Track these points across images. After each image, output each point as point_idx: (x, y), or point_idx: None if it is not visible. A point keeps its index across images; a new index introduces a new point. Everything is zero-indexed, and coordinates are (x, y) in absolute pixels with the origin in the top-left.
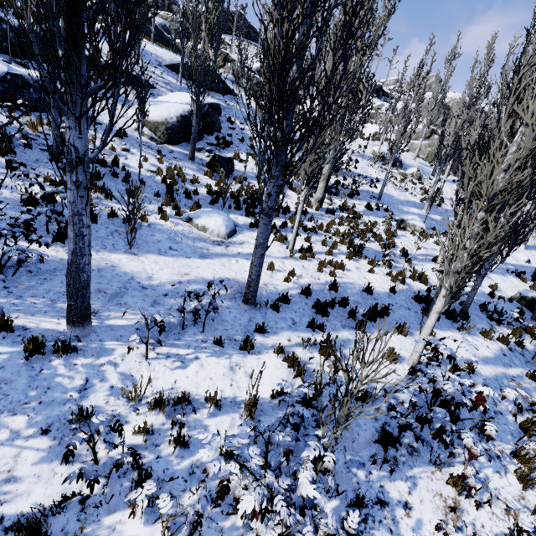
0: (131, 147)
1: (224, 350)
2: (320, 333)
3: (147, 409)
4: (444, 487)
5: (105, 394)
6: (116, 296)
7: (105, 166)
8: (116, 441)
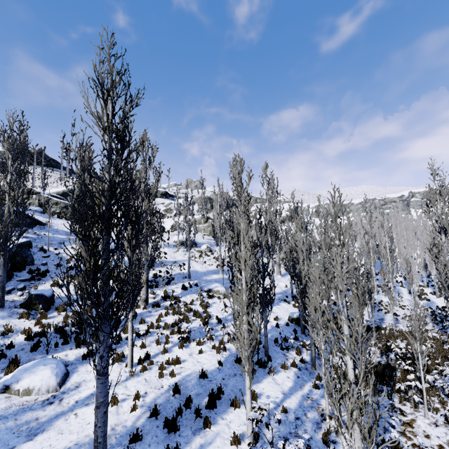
0: None
1: None
2: None
3: None
4: None
5: None
6: None
7: None
8: None
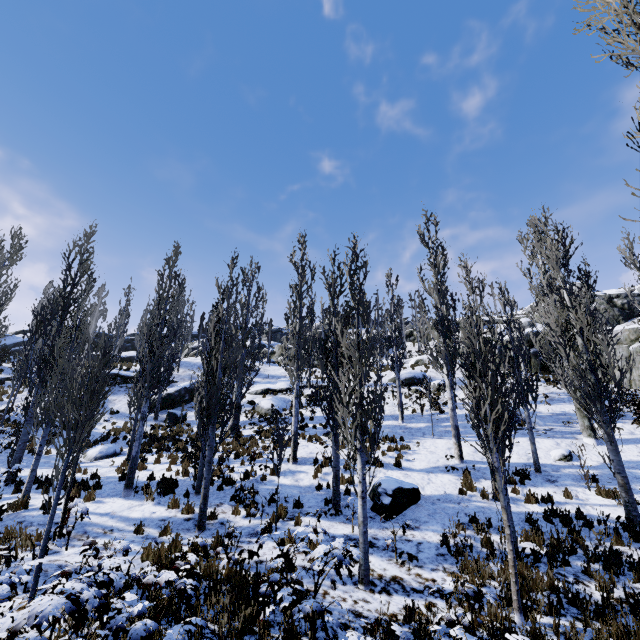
0: (115, 419)
1: None
2: (14, 494)
3: None
4: None
5: None
6: None
7: None
8: None
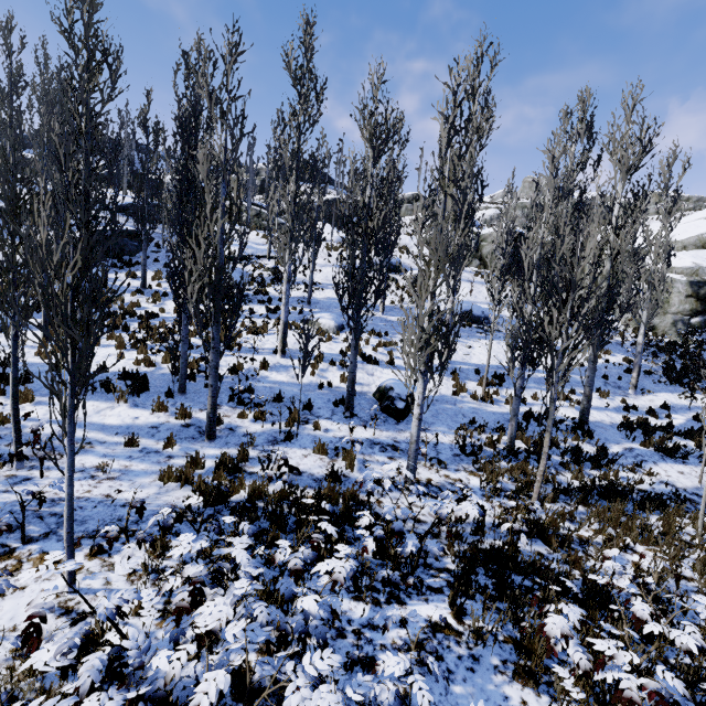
0: None
1: None
2: None
3: None
4: None
5: None
6: None
7: None
8: None
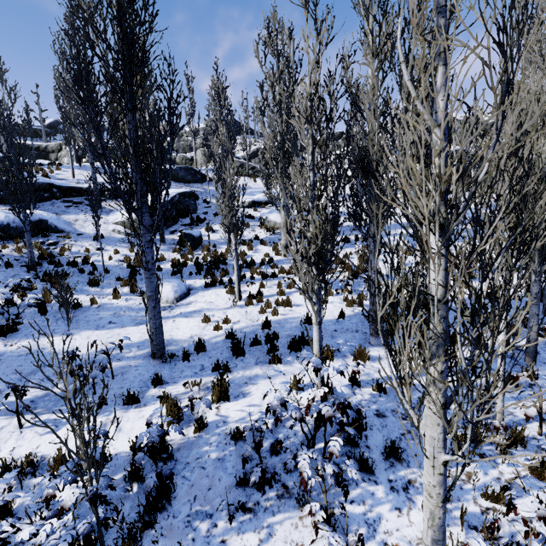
0: (107, 246)
1: (108, 408)
2: (226, 374)
3: None
4: (310, 535)
5: None
6: (30, 375)
7: (76, 266)
8: None
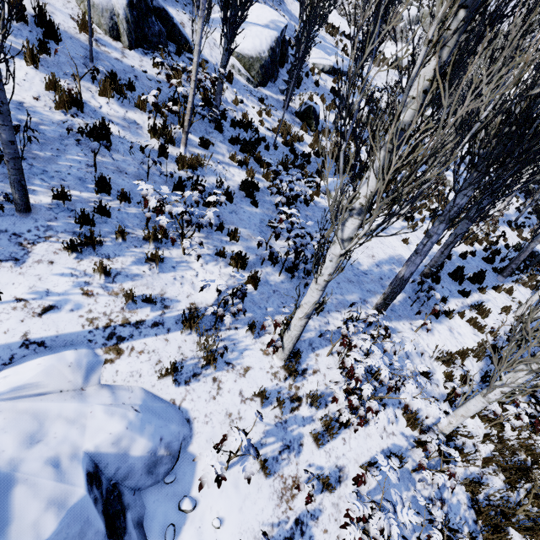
0: (241, 96)
1: (438, 318)
2: (466, 298)
3: (437, 363)
4: None
5: (417, 357)
6: (360, 284)
7: (246, 130)
8: (438, 383)
